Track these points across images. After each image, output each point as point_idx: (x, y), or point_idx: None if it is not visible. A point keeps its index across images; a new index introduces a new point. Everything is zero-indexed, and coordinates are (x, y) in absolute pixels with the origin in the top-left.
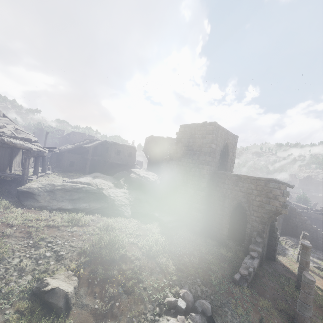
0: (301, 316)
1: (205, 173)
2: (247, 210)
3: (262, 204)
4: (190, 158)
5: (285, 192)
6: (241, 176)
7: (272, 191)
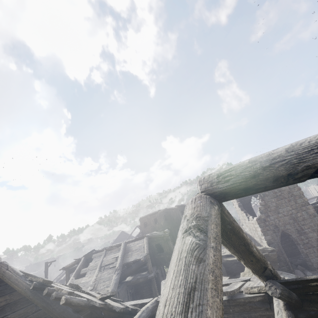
0: None
1: (313, 212)
2: None
3: None
4: (287, 206)
5: None
6: None
7: None
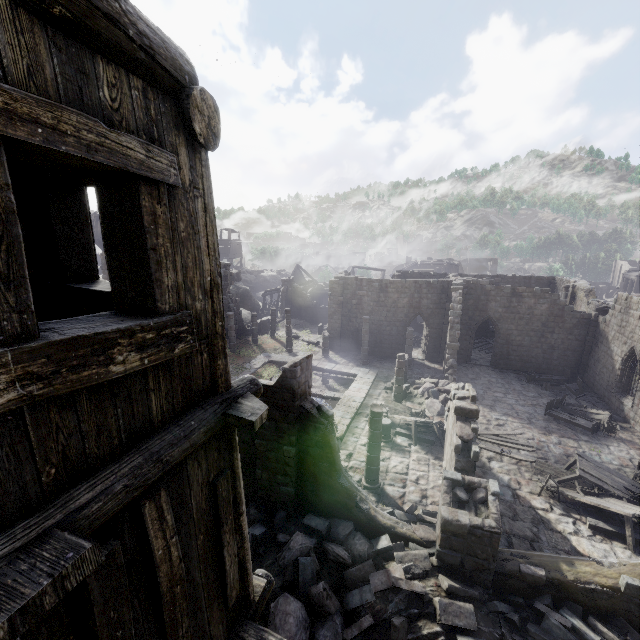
0: None
1: None
2: None
3: None
4: None
5: None
6: None
7: None
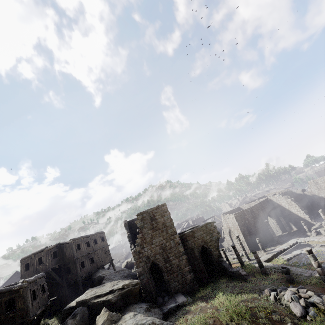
0: (264, 269)
1: (179, 240)
2: (207, 248)
3: (211, 239)
4: (160, 236)
5: (215, 226)
6: (194, 230)
7: (210, 229)
